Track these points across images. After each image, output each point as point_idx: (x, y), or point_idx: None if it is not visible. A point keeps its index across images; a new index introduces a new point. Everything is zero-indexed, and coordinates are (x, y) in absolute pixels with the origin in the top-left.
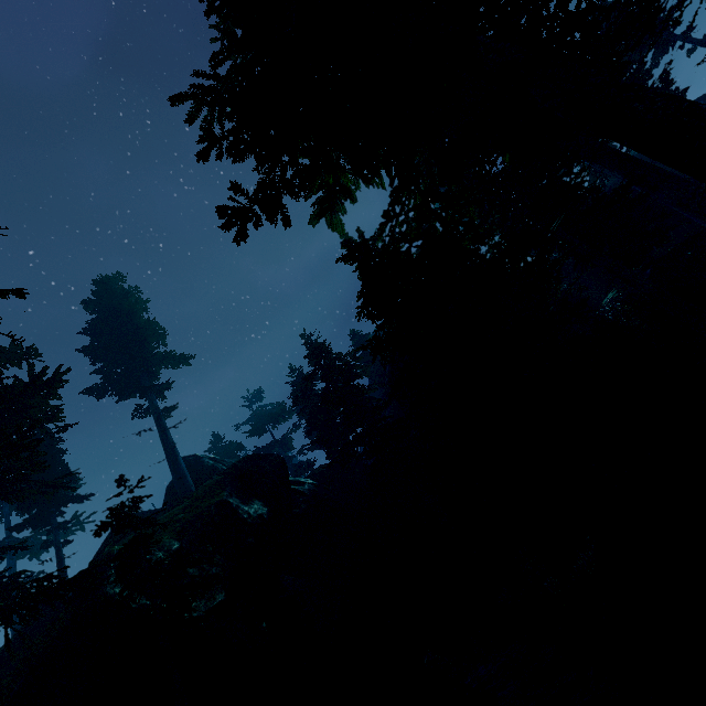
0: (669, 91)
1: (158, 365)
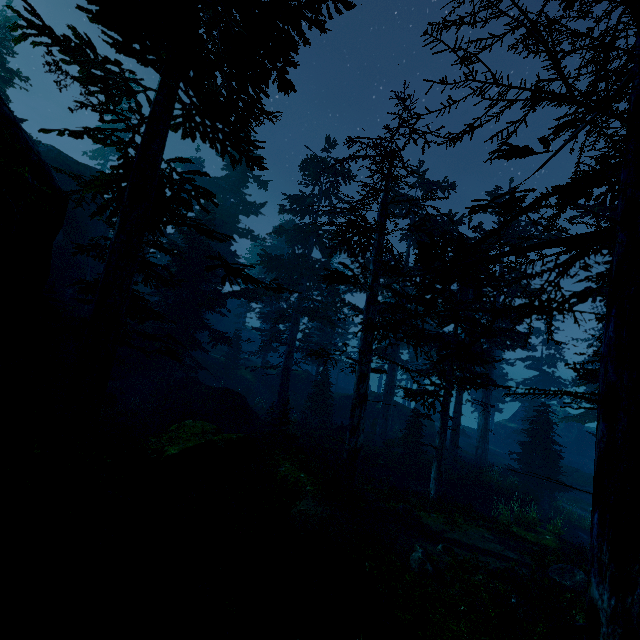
0: None
1: None
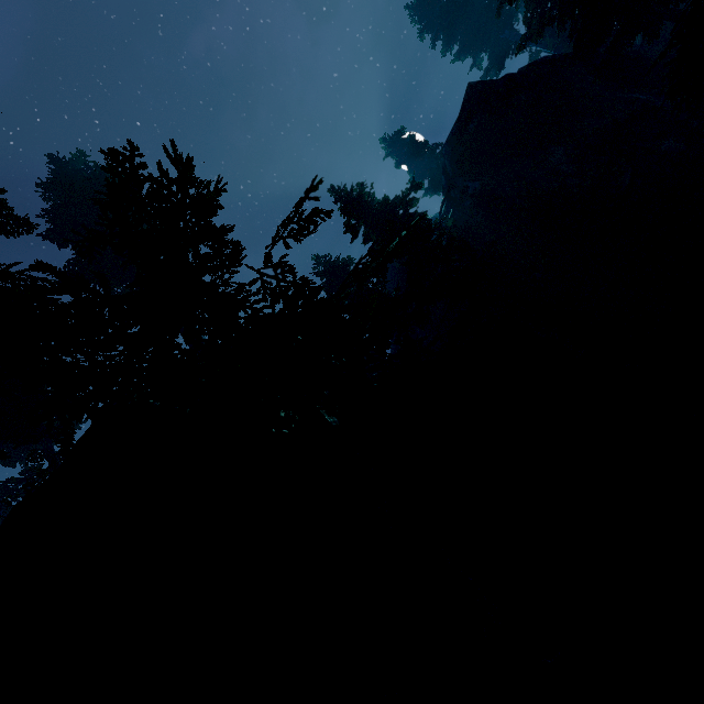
0: None
1: None
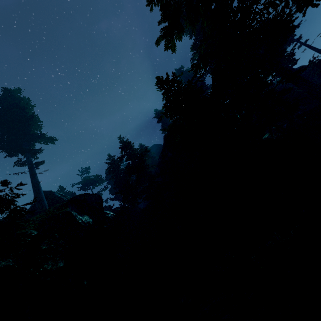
0: (292, 58)
1: (35, 140)
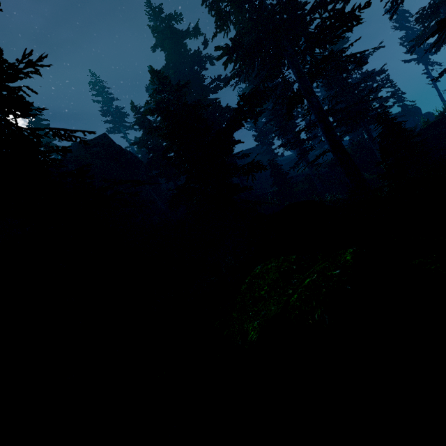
0: None
1: None
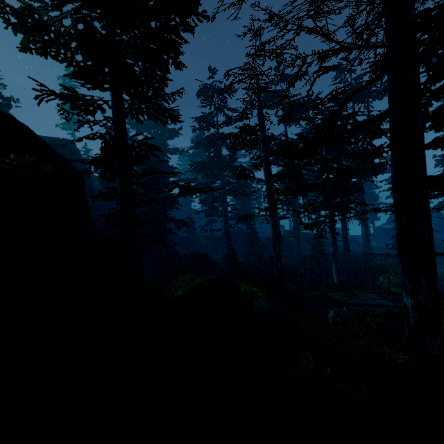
0: None
1: None
